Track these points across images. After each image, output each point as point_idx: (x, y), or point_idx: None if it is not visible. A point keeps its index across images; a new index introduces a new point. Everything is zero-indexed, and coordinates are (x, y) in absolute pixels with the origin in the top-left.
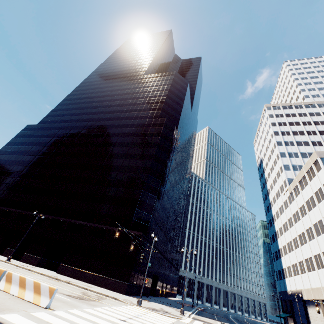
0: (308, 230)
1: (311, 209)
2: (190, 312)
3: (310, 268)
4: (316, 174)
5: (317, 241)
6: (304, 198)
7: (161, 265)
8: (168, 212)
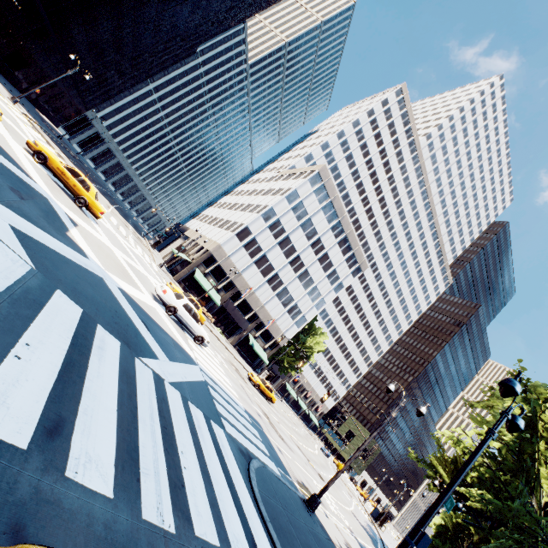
0: (243, 205)
1: (264, 195)
2: (36, 121)
3: (211, 222)
4: (299, 179)
5: (235, 213)
6: (274, 186)
7: (47, 58)
8: (120, 11)
